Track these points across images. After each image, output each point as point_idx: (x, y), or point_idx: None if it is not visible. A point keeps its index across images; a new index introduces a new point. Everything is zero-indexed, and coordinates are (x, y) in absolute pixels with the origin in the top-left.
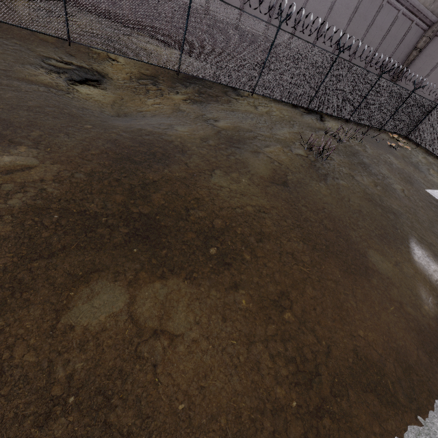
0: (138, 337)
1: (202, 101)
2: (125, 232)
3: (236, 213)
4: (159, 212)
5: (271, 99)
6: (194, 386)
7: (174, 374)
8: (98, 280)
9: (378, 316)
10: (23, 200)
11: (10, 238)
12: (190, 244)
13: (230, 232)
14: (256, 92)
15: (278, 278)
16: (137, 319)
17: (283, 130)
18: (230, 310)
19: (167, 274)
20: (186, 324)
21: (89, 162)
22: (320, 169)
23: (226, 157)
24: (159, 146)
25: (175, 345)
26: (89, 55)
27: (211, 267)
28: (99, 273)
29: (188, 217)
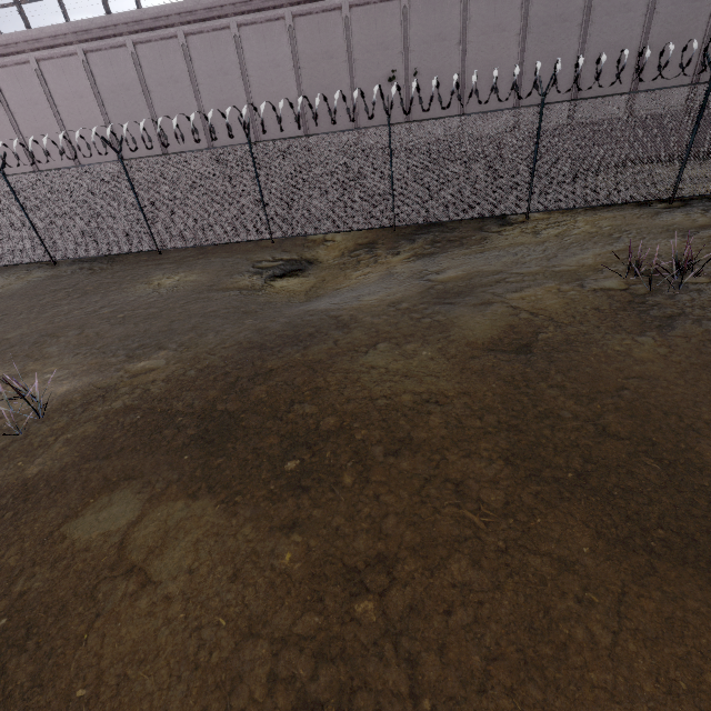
0: (111, 570)
1: (434, 253)
2: (191, 434)
3: (373, 407)
4: (250, 409)
5: (579, 210)
6: (116, 668)
7: (108, 637)
8: (123, 489)
9: (708, 706)
10: (125, 401)
11: (89, 438)
12: (262, 453)
13: (343, 437)
14: (535, 210)
15: (390, 526)
16: (125, 546)
17: (583, 254)
18: (254, 565)
19: (201, 492)
20: (174, 569)
21: (212, 357)
22: (657, 307)
23: (415, 323)
24: (316, 325)
25: (139, 596)
26: (304, 246)
27: (271, 489)
28: (130, 480)
29: (285, 415)
